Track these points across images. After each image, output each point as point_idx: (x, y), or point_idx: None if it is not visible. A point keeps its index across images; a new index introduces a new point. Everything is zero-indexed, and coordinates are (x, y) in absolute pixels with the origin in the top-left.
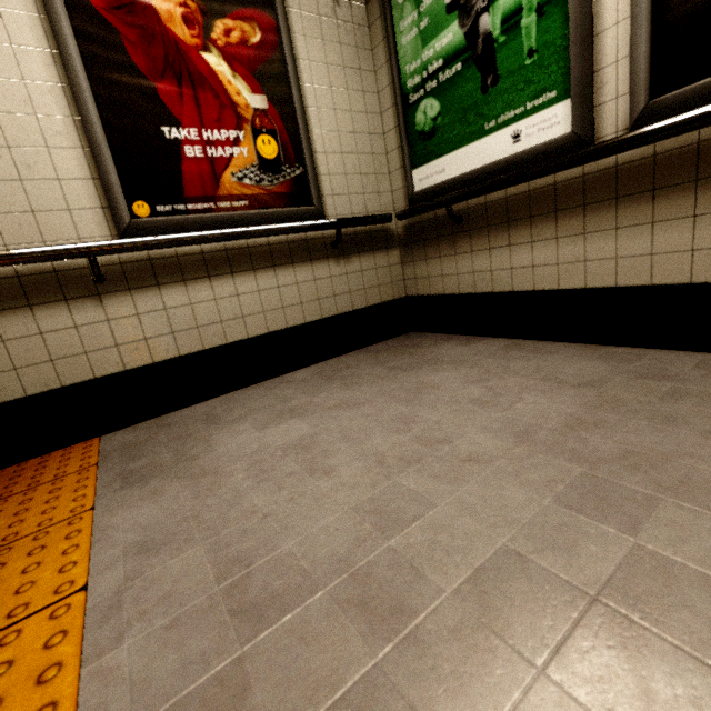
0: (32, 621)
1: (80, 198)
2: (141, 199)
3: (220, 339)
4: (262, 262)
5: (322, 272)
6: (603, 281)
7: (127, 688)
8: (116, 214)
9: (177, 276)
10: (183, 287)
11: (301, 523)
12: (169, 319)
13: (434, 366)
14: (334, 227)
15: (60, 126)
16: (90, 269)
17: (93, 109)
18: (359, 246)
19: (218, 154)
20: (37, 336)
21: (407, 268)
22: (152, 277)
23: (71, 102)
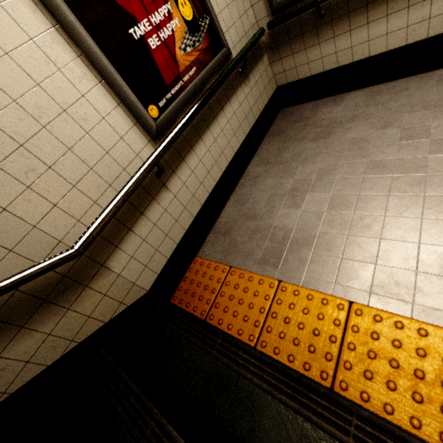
0: (352, 321)
1: (121, 125)
2: (149, 103)
3: (219, 172)
4: (216, 109)
5: (241, 96)
6: (442, 29)
7: (440, 311)
8: (146, 125)
9: (187, 147)
10: (193, 152)
11: (409, 233)
12: (196, 176)
13: (340, 127)
14: (243, 58)
15: (77, 70)
16: (152, 171)
17: (90, 40)
18: (249, 64)
19: (166, 35)
20: (154, 227)
21: (275, 66)
22: (178, 156)
23: (69, 42)
